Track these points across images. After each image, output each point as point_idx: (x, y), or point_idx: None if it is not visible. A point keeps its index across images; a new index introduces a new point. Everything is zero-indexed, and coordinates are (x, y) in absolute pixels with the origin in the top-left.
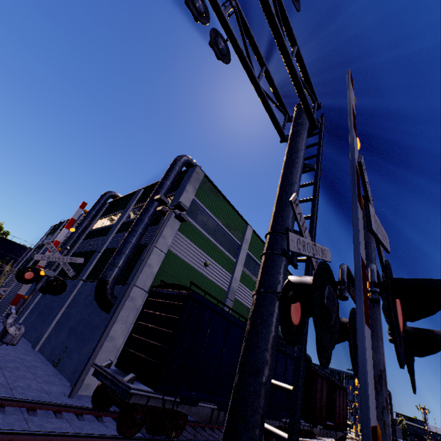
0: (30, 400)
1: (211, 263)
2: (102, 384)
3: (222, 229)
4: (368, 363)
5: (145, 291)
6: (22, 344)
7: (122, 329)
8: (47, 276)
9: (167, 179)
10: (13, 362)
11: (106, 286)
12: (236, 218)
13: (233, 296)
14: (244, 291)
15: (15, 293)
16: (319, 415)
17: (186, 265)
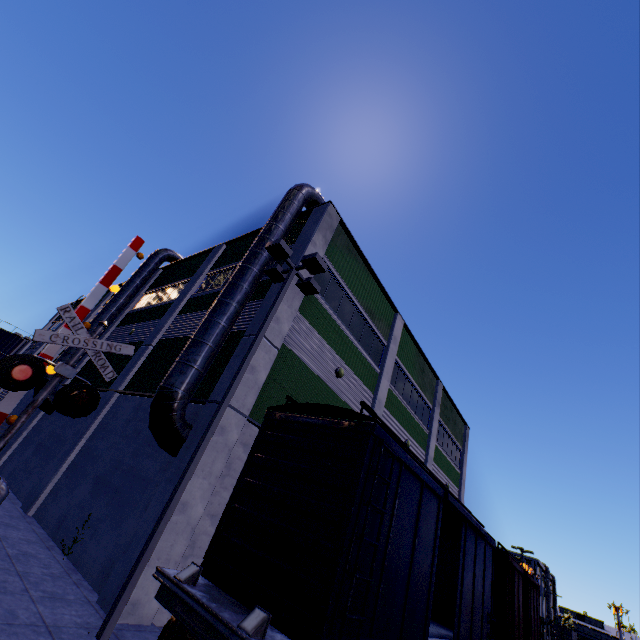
0: None
1: (345, 372)
2: (176, 620)
3: (361, 317)
4: None
5: (244, 417)
6: (4, 504)
7: (202, 487)
8: (59, 377)
9: (279, 220)
10: None
11: (173, 404)
12: (380, 300)
13: None
14: (389, 422)
15: None
16: (517, 639)
17: (308, 373)
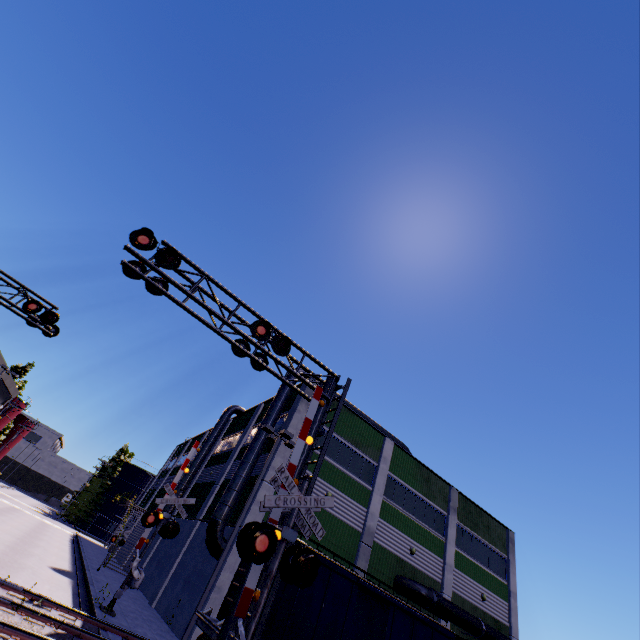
0: (146, 638)
1: (335, 494)
2: (203, 634)
3: (348, 448)
4: (256, 565)
5: None
6: (140, 599)
7: (229, 578)
8: (164, 519)
9: (278, 400)
10: (133, 612)
11: (216, 528)
12: (367, 430)
13: (371, 539)
14: (389, 531)
15: (136, 537)
16: None
17: None
